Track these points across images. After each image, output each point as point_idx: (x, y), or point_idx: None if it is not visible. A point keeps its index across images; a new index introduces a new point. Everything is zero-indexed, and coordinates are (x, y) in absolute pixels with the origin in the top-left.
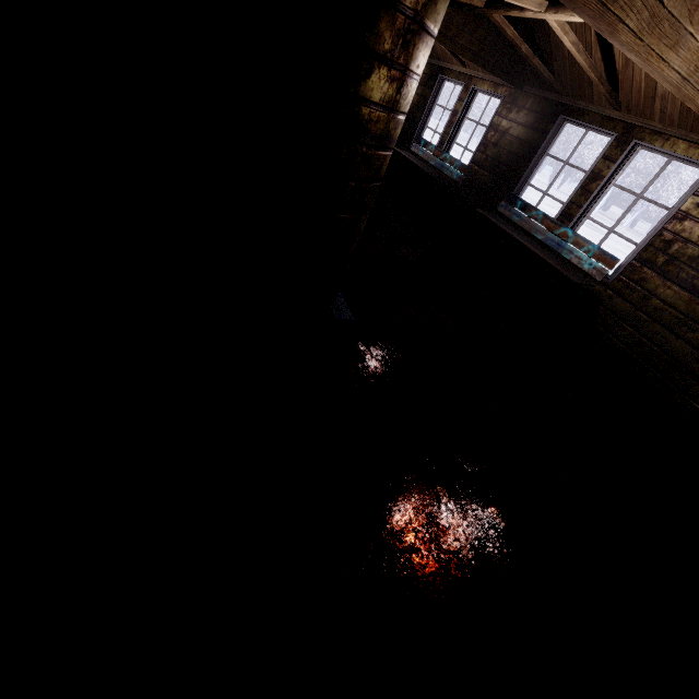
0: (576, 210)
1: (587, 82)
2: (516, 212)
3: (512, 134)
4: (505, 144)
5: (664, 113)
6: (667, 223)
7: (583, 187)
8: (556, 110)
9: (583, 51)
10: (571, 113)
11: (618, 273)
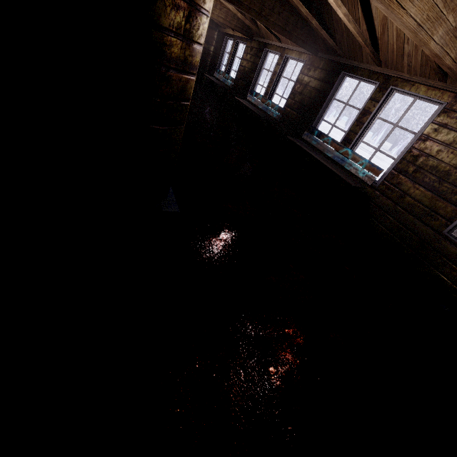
0: (353, 136)
1: (358, 47)
2: (314, 138)
3: (311, 86)
4: (306, 93)
5: (410, 66)
6: (415, 143)
7: (358, 120)
8: (339, 68)
9: (352, 21)
10: (349, 69)
11: (383, 179)
